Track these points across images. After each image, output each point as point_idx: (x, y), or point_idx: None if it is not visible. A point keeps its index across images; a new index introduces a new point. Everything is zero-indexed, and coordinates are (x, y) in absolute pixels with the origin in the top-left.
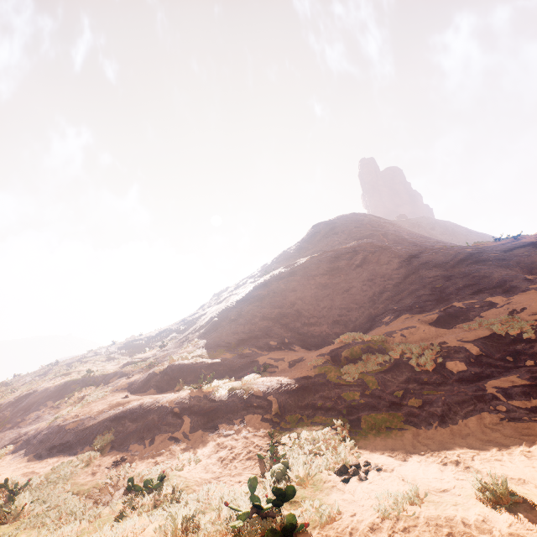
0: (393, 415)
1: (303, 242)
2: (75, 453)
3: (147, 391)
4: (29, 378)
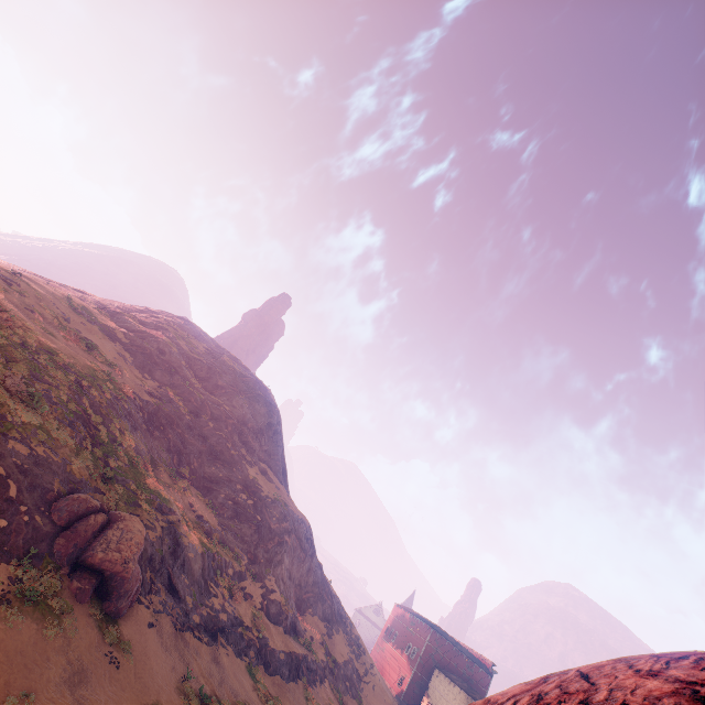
0: (340, 688)
1: (266, 425)
2: (298, 683)
3: (277, 625)
4: (69, 415)
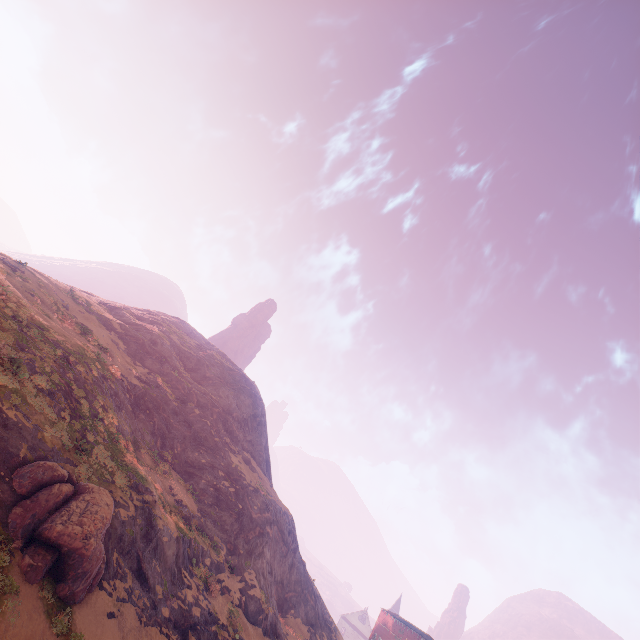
0: None
1: (250, 416)
2: None
3: (256, 626)
4: (50, 385)
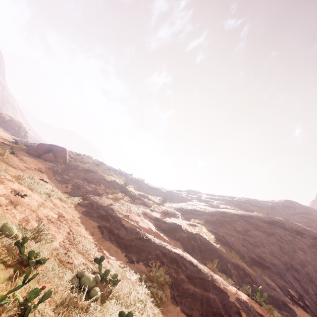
0: None
1: (277, 205)
2: (132, 260)
3: (172, 238)
4: (91, 161)
